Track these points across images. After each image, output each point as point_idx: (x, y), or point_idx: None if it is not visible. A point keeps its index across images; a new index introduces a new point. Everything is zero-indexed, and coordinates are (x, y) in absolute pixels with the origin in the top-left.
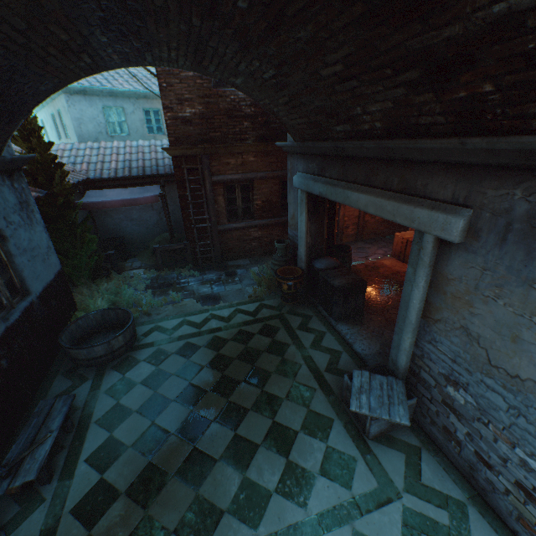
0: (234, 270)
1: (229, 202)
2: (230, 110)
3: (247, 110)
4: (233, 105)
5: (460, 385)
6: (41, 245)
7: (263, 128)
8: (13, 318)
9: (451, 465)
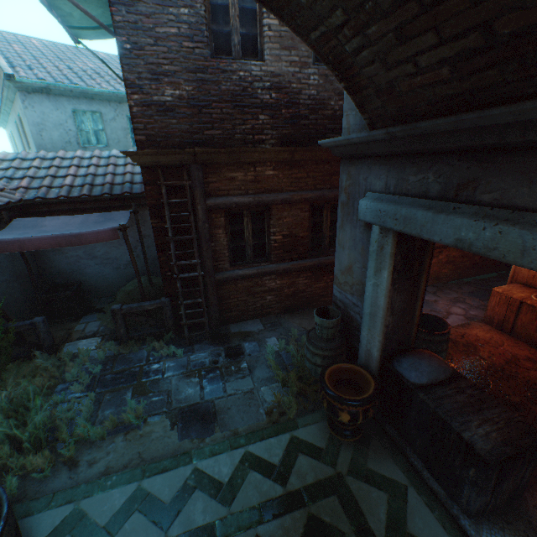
0: (238, 343)
1: (234, 237)
2: (238, 95)
3: (264, 96)
4: (242, 87)
5: None
6: None
7: (288, 125)
8: None
9: None
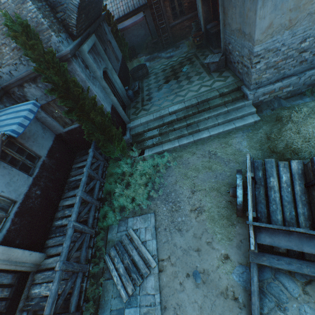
0: (178, 45)
1: (172, 9)
2: None
3: None
4: None
5: (230, 43)
6: (116, 46)
7: None
8: (119, 66)
9: (231, 71)
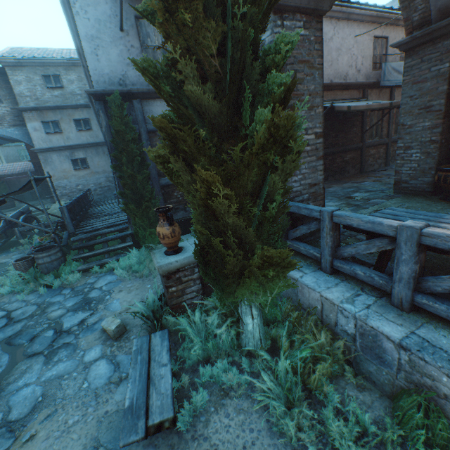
0: None
1: None
2: None
3: None
4: None
5: None
6: None
7: None
8: None
9: None
